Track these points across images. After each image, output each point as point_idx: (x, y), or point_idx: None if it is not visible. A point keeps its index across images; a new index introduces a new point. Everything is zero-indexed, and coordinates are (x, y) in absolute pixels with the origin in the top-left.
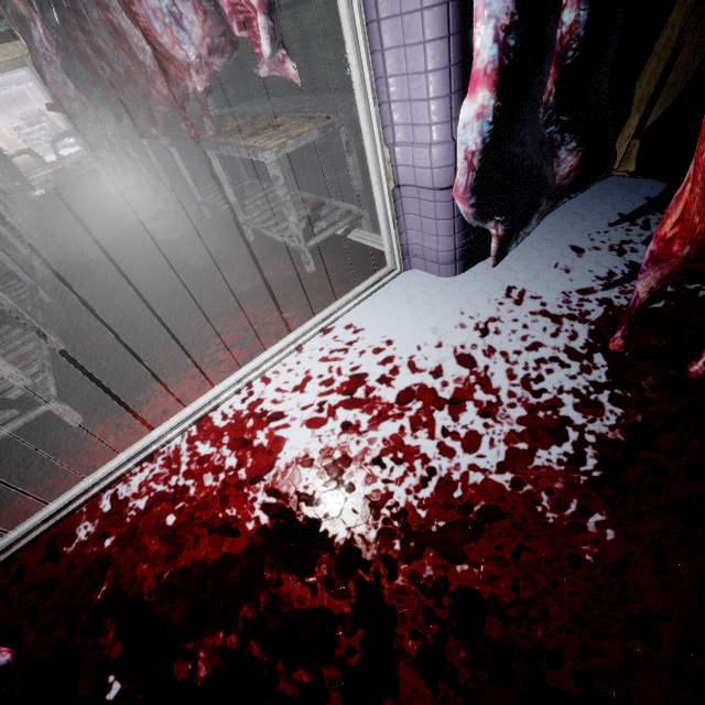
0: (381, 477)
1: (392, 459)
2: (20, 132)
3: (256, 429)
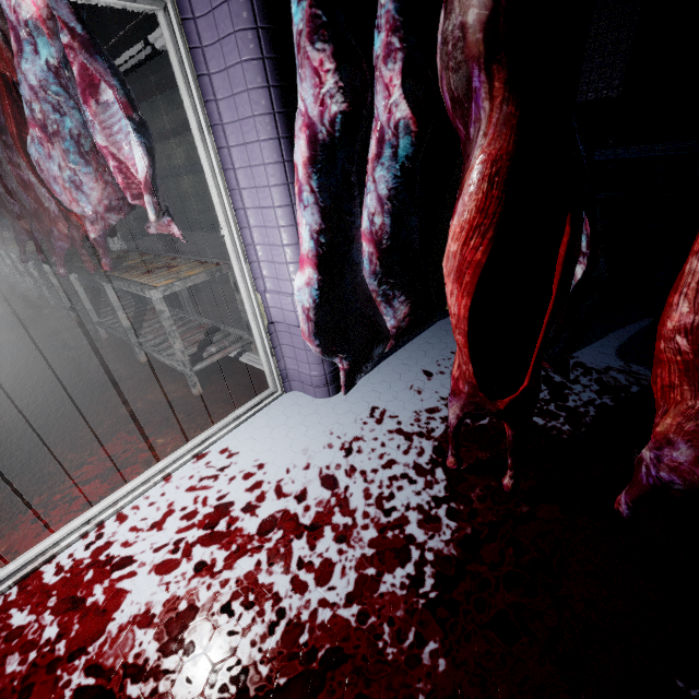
0: (227, 628)
1: (242, 604)
2: None
3: (94, 582)
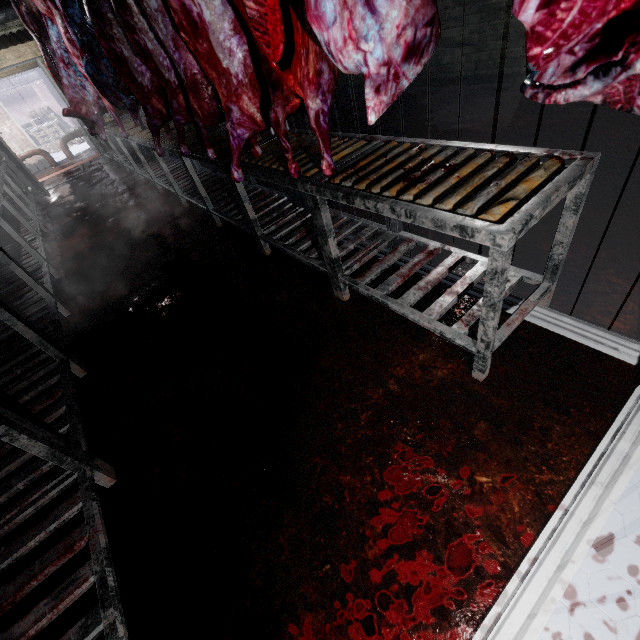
0: None
1: None
2: (29, 129)
3: None
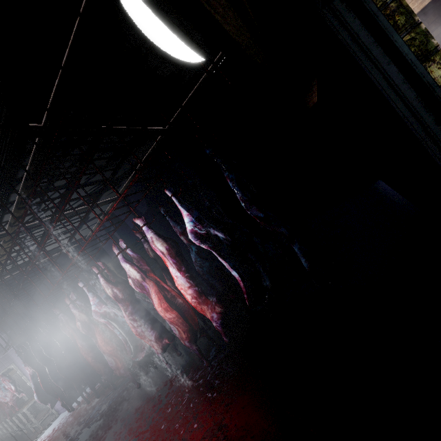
0: None
1: None
2: None
3: None
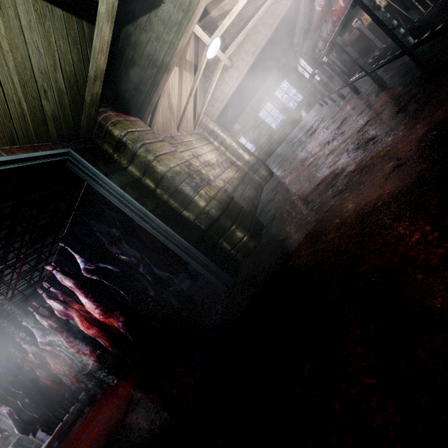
0: None
1: None
2: None
3: None
